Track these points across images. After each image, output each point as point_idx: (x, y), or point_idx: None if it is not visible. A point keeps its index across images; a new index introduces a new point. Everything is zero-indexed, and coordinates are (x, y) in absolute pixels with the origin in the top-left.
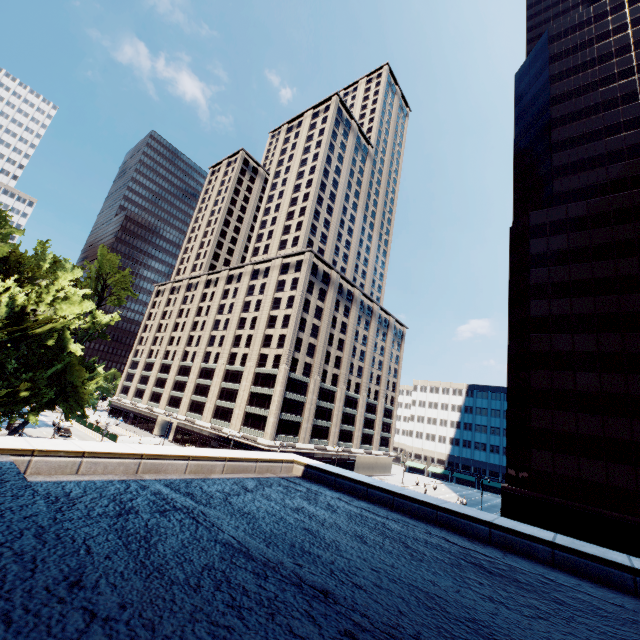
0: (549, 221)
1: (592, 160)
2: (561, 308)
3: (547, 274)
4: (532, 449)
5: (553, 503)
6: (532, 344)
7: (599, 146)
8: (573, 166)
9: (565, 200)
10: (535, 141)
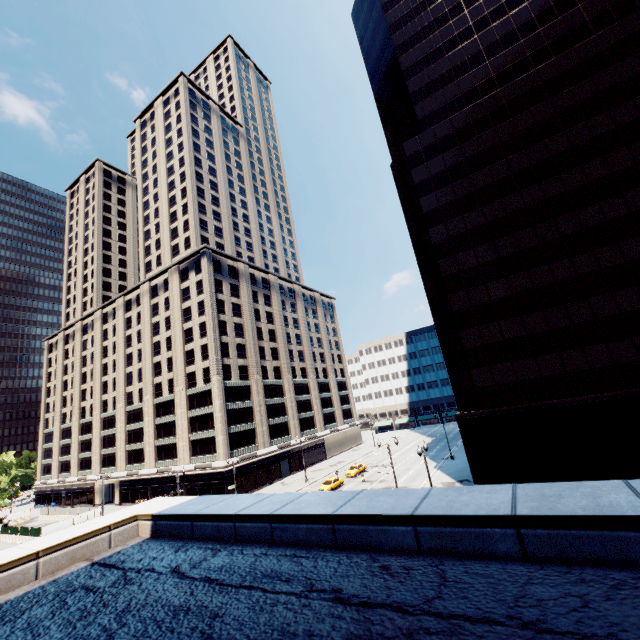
0: (422, 147)
1: (442, 78)
2: (457, 227)
3: (435, 199)
4: (471, 370)
5: (503, 413)
6: (442, 270)
7: (444, 63)
8: (427, 88)
9: (430, 123)
10: (388, 74)
